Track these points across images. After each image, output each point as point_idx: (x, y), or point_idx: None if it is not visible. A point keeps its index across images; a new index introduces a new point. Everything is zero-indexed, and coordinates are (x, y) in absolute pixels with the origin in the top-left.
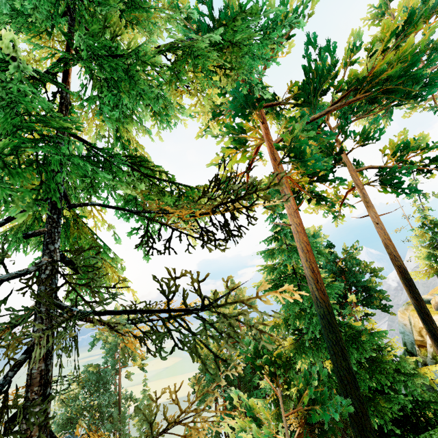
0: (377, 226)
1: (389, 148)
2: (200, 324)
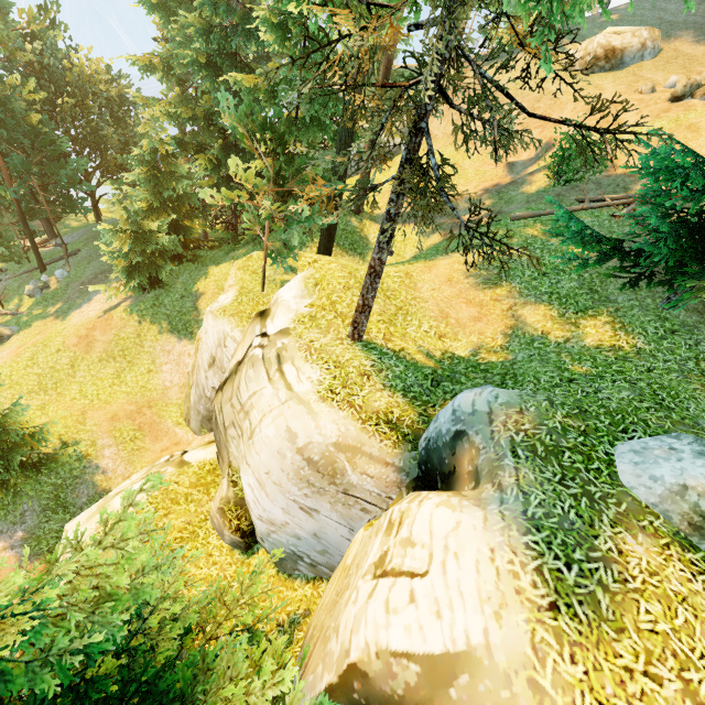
0: None
1: None
2: None
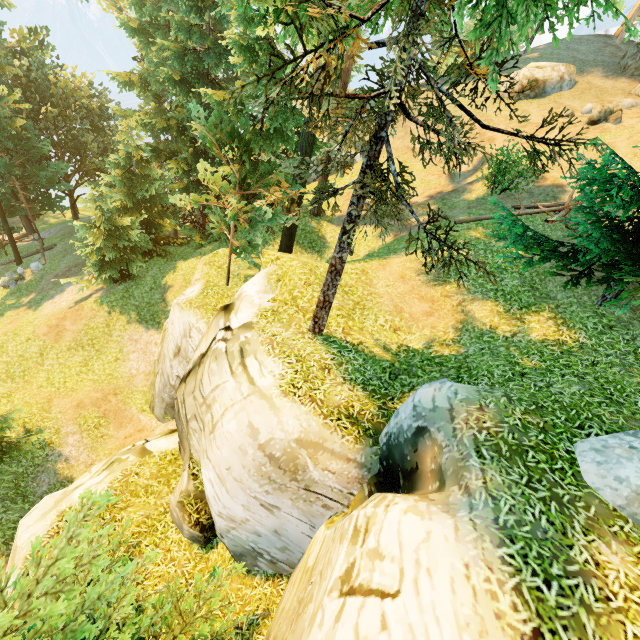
0: None
1: None
2: None
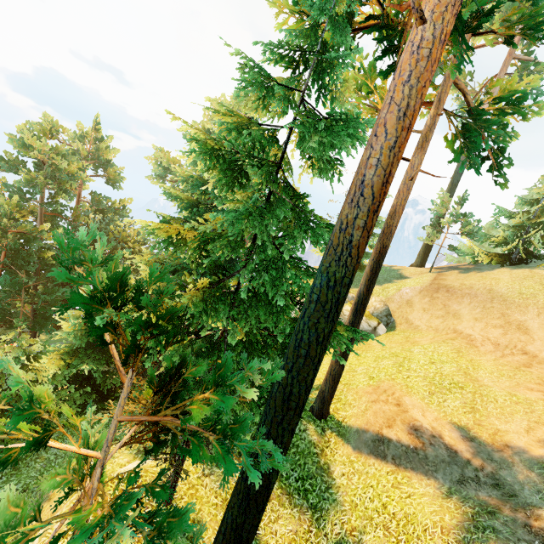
0: (407, 182)
1: (502, 88)
2: None
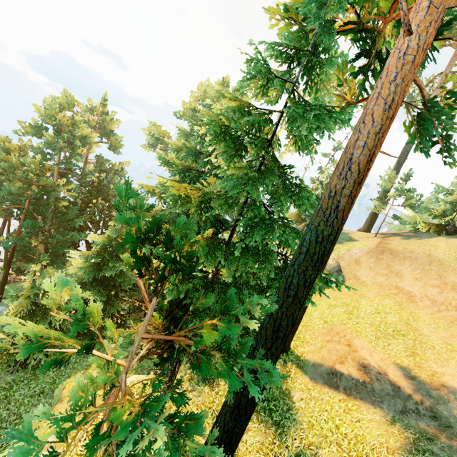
0: None
1: (453, 85)
2: (19, 122)
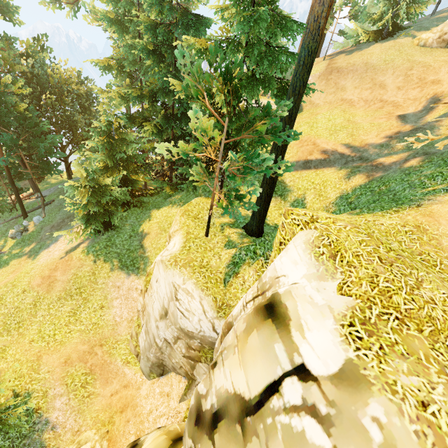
0: None
1: None
2: None
